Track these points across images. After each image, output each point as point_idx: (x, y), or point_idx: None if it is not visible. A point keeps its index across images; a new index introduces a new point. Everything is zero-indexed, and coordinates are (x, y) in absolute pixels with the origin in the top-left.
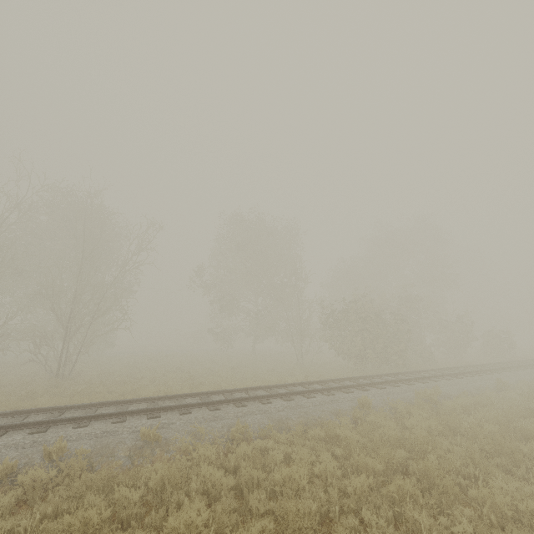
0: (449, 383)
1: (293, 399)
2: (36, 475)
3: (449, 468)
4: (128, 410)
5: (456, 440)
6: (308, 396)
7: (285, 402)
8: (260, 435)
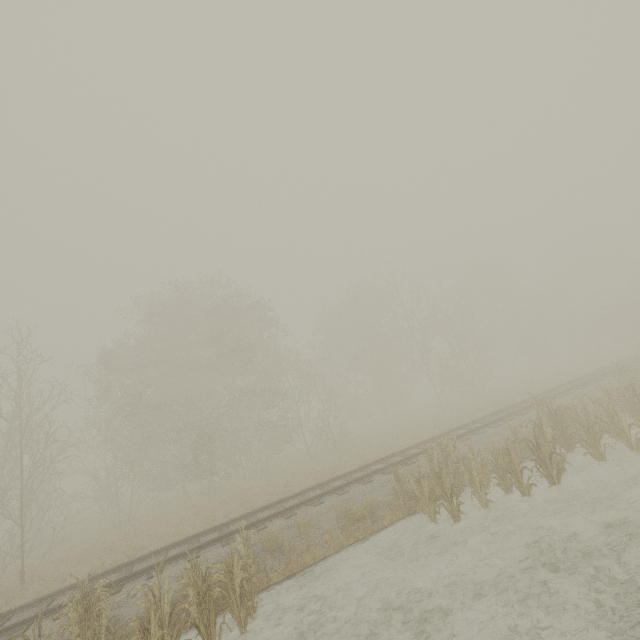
0: None
1: None
2: None
3: None
4: None
5: None
6: None
7: None
8: None
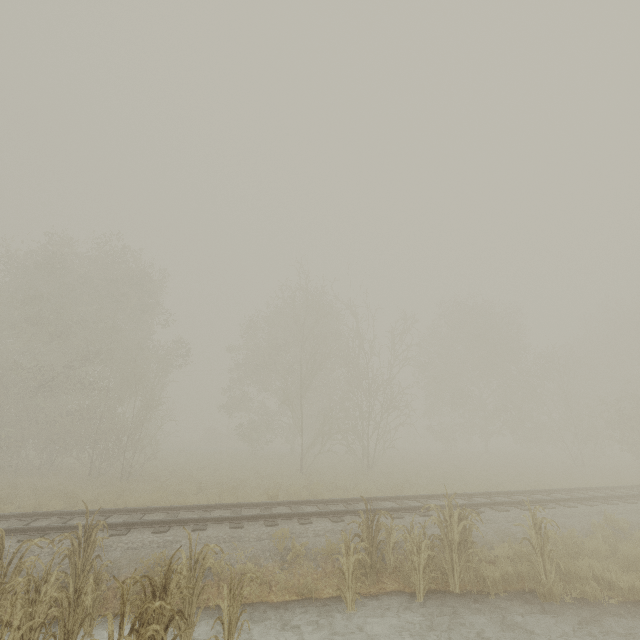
0: None
1: None
2: None
3: None
4: (584, 496)
5: None
6: None
7: None
8: None
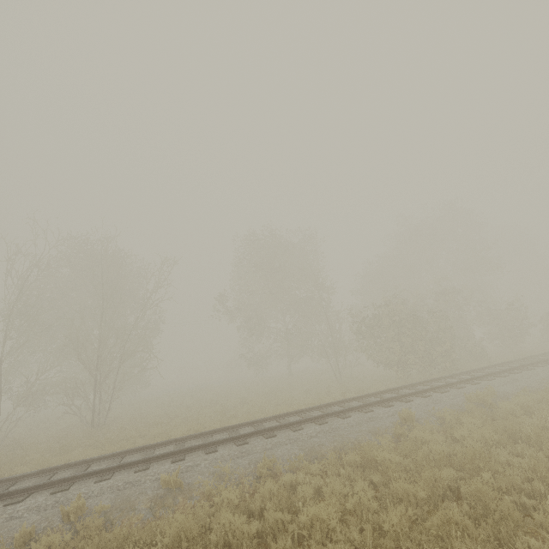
0: (505, 380)
1: (326, 422)
2: (50, 540)
3: (505, 488)
4: (151, 455)
5: (517, 449)
6: (343, 417)
7: (318, 426)
8: (290, 468)
